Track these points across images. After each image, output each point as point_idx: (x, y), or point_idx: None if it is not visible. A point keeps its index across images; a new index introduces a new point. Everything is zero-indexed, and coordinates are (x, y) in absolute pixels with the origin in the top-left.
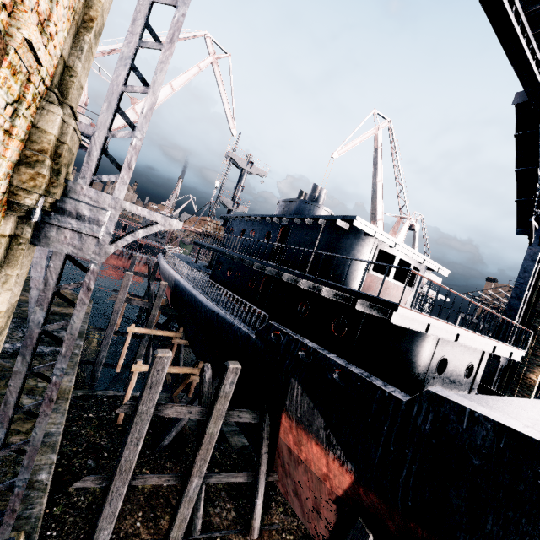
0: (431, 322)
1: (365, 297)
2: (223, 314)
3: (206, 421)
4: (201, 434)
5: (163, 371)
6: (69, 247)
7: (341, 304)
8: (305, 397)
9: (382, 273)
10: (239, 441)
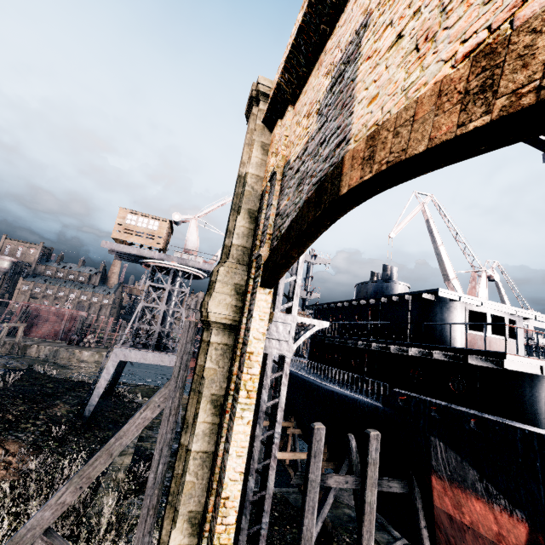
0: (542, 364)
1: (474, 352)
2: (342, 391)
3: (362, 490)
4: (360, 504)
5: (321, 441)
6: (275, 350)
7: (451, 363)
8: (449, 453)
9: (478, 330)
10: (382, 537)
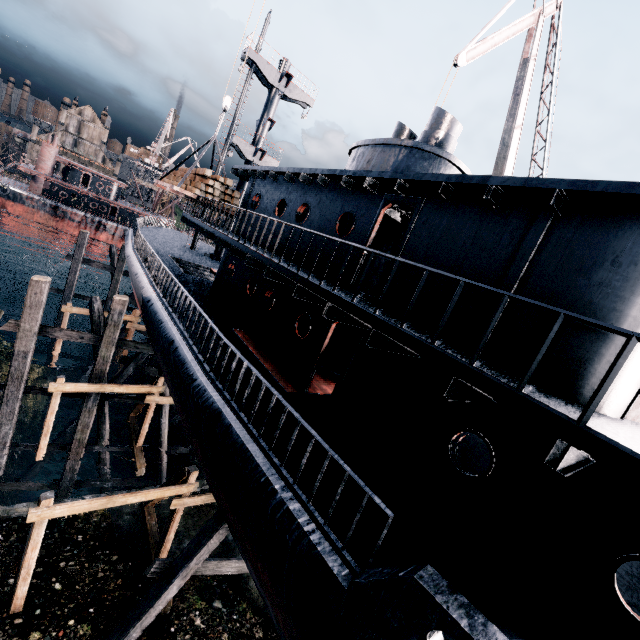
0: None
1: None
2: (239, 437)
3: None
4: None
5: None
6: None
7: None
8: None
9: None
10: None
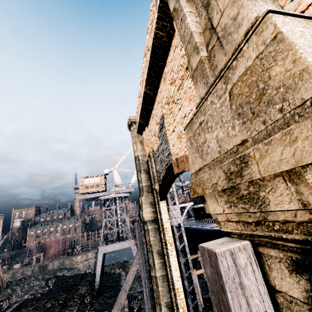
0: None
1: None
2: (214, 229)
3: None
4: None
5: None
6: (175, 222)
7: None
8: None
9: None
10: None
